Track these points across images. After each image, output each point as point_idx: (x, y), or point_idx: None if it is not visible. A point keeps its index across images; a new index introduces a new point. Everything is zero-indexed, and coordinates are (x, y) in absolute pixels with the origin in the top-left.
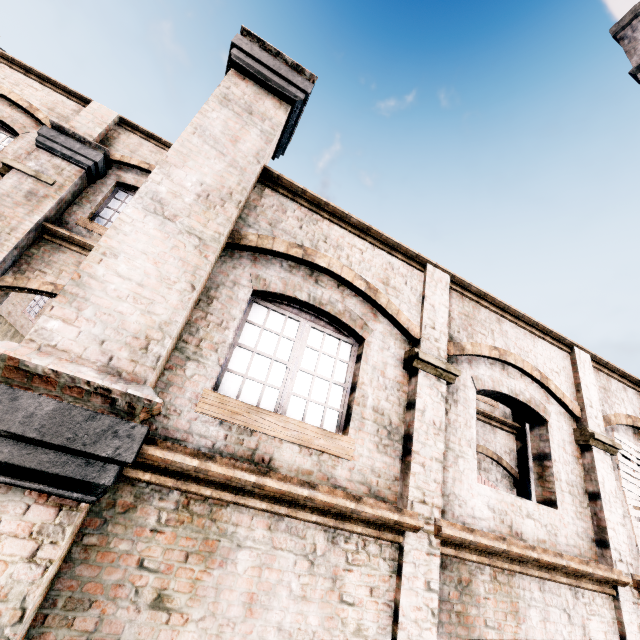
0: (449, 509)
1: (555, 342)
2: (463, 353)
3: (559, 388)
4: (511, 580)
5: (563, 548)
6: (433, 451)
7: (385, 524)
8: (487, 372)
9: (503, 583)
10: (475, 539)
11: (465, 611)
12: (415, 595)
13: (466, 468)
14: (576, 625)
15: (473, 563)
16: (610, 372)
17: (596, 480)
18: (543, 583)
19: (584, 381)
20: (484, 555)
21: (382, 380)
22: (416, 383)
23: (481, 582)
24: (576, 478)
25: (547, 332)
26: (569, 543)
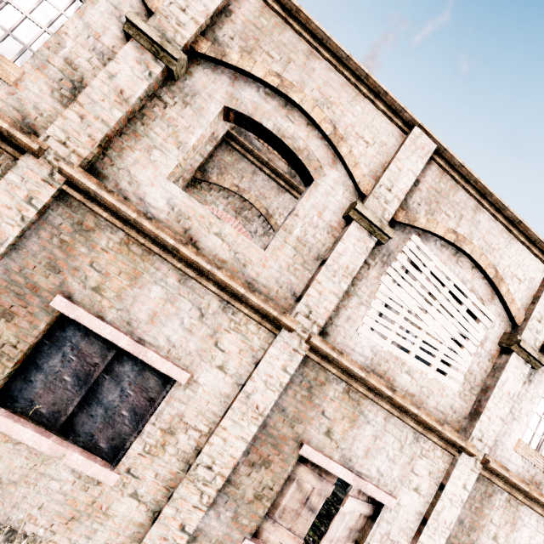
0: (114, 179)
1: (389, 112)
2: (221, 59)
3: (354, 156)
4: (146, 256)
5: (246, 279)
6: (103, 113)
7: (1, 133)
8: (255, 99)
9: (134, 252)
10: (98, 191)
11: (73, 244)
12: (10, 198)
13: (159, 161)
14: (206, 325)
15: (106, 221)
16: (465, 182)
17: (333, 249)
18: (187, 279)
19: (400, 163)
20: (122, 222)
21: (93, 41)
22: (122, 50)
23: (106, 237)
24: (316, 243)
25: (380, 93)
26: (258, 280)
